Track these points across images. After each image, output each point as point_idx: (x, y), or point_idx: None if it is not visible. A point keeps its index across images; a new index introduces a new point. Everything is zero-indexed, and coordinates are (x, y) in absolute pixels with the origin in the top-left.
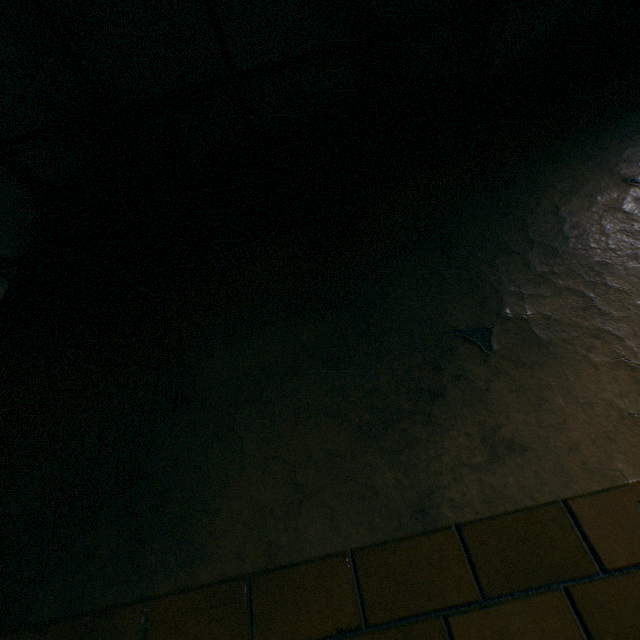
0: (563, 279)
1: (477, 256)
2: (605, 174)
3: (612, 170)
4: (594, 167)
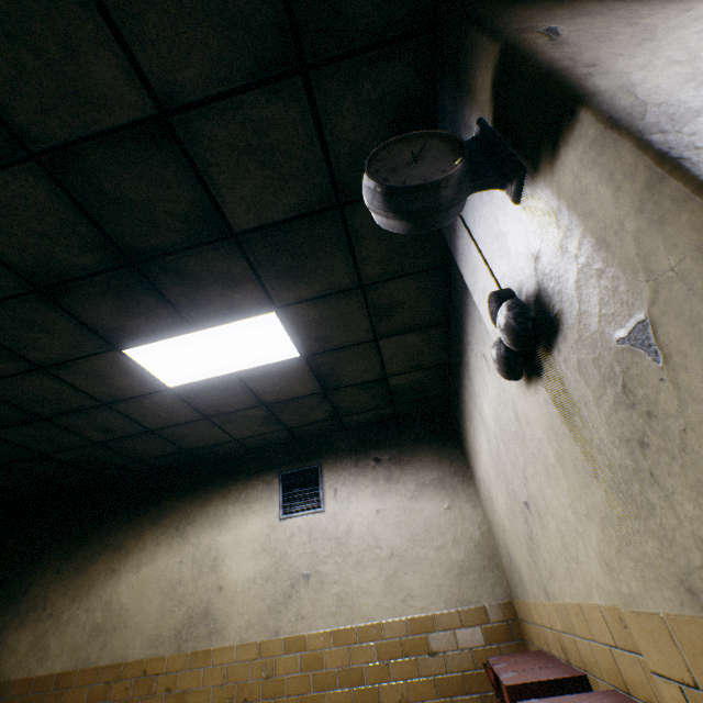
0: (8, 616)
1: (1, 598)
2: (58, 564)
3: (61, 562)
4: (59, 558)
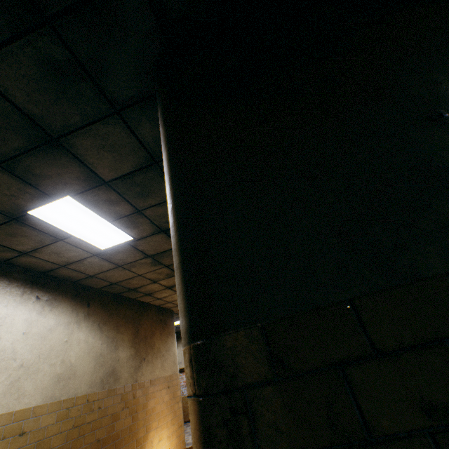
0: None
1: None
2: None
3: None
4: None
